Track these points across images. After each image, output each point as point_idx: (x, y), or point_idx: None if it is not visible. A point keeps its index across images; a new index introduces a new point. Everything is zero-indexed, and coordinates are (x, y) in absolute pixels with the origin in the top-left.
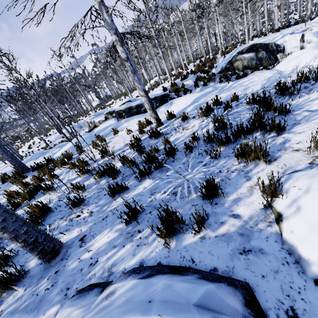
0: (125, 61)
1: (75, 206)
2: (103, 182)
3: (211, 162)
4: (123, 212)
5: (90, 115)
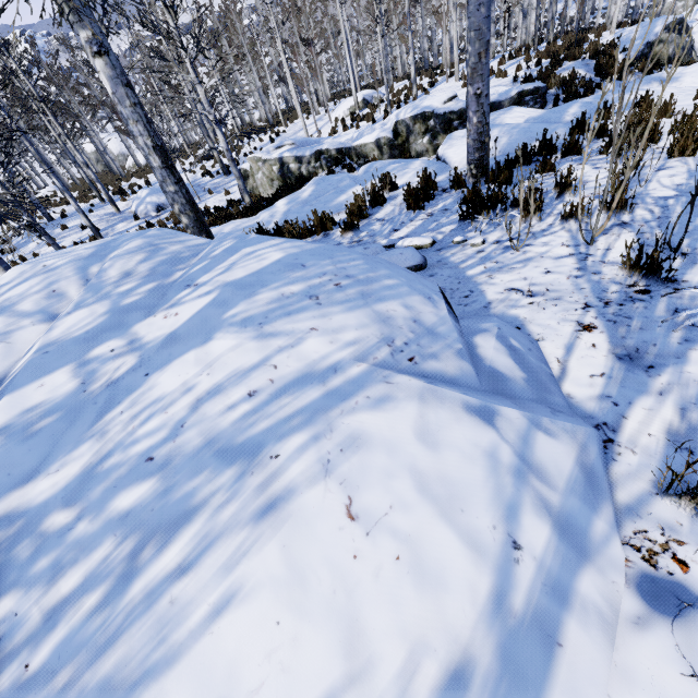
0: None
1: None
2: None
3: None
4: None
5: (281, 142)
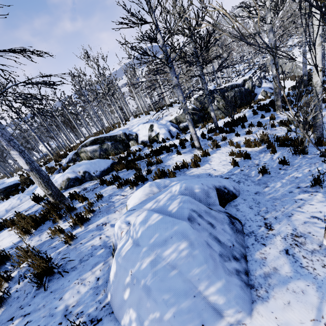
0: None
1: None
2: None
3: None
4: None
5: None
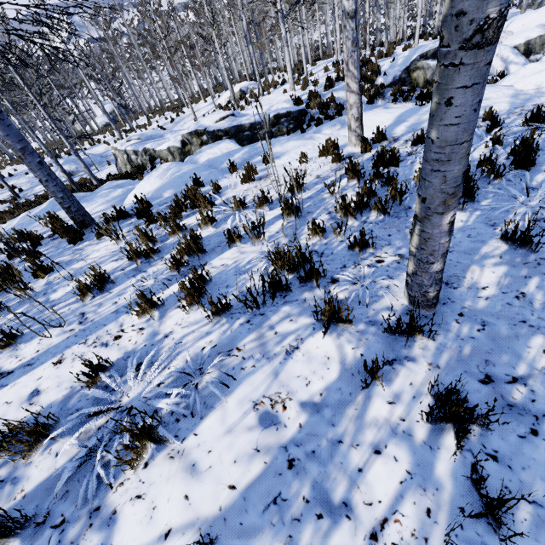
0: (349, 18)
1: (360, 249)
2: (352, 223)
3: None
4: (526, 233)
5: (130, 137)
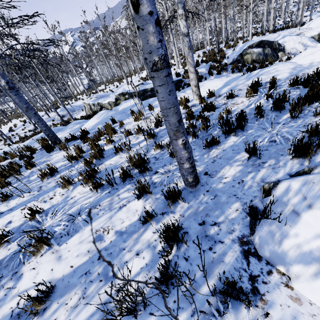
0: (185, 36)
1: (174, 157)
2: None
3: (288, 122)
4: (251, 148)
5: (91, 96)
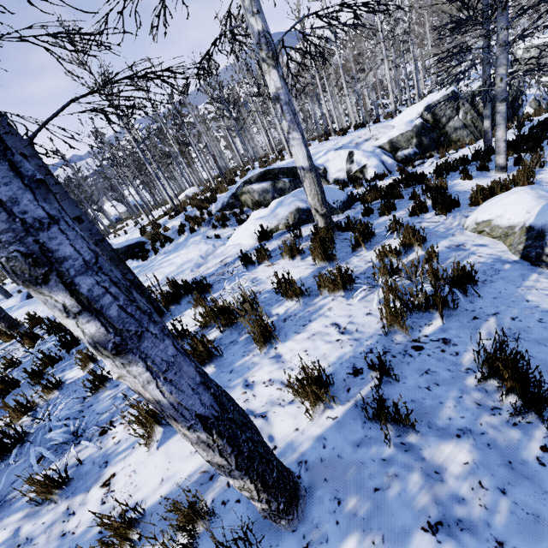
0: None
1: None
2: None
3: None
4: None
5: None
